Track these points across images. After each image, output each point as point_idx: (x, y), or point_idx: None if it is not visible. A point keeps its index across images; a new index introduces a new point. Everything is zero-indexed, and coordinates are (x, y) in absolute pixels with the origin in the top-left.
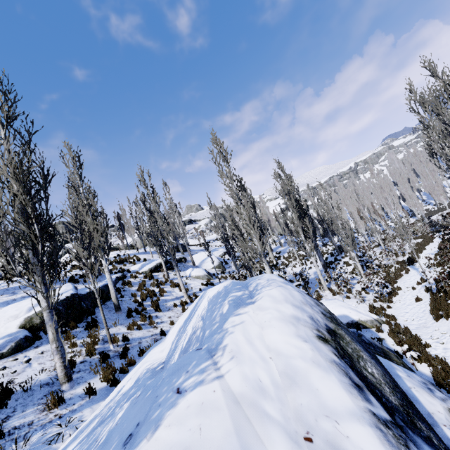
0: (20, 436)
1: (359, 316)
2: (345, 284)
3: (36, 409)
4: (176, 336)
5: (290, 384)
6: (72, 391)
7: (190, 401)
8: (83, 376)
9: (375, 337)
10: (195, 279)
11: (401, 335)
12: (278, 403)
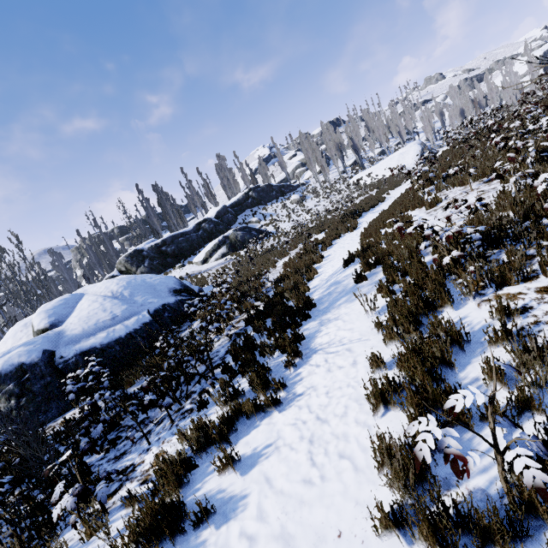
0: None
1: None
2: None
3: None
4: None
5: None
6: None
7: None
8: None
9: None
10: None
11: None
12: None
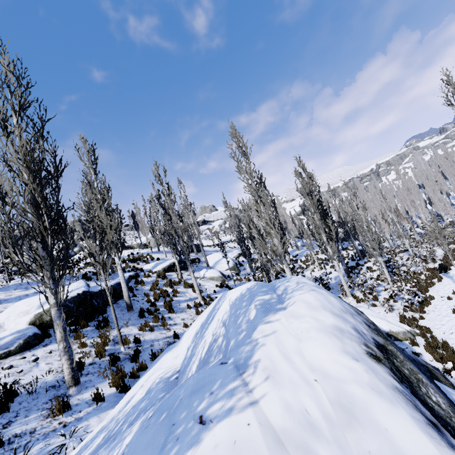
0: (20, 446)
1: (390, 327)
2: (370, 291)
3: (39, 415)
4: (192, 342)
5: (349, 420)
6: (78, 396)
7: (217, 437)
8: (91, 380)
9: (410, 350)
10: (209, 280)
11: (440, 350)
12: (336, 447)
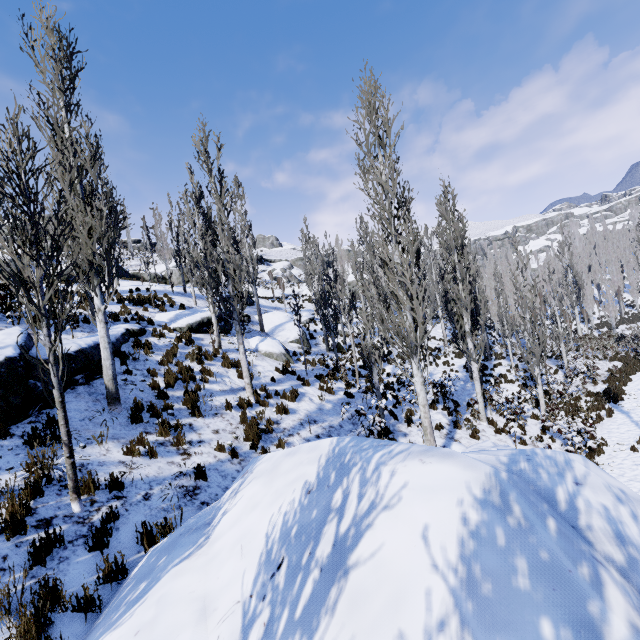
0: None
1: None
2: (515, 417)
3: None
4: (260, 595)
5: None
6: None
7: None
8: None
9: None
10: (264, 357)
11: None
12: None
